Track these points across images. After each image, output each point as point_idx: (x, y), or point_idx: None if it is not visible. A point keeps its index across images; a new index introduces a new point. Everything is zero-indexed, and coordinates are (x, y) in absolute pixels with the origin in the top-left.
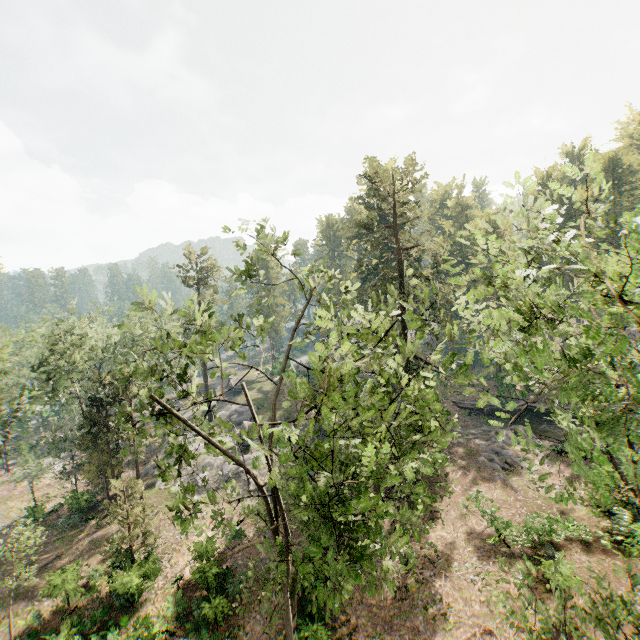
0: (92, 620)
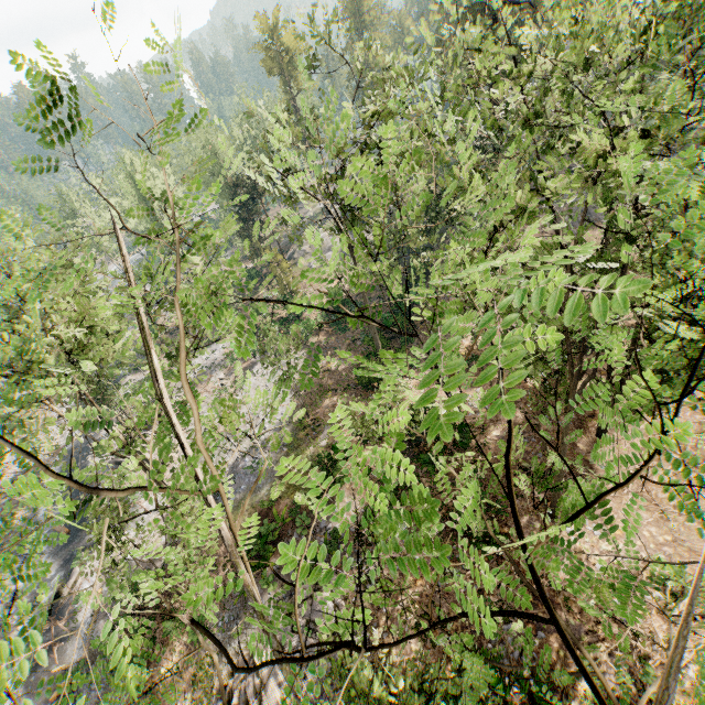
0: (280, 323)
